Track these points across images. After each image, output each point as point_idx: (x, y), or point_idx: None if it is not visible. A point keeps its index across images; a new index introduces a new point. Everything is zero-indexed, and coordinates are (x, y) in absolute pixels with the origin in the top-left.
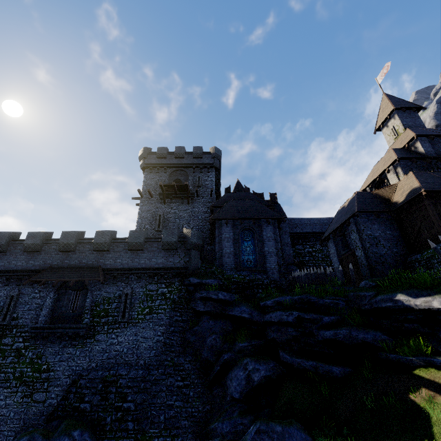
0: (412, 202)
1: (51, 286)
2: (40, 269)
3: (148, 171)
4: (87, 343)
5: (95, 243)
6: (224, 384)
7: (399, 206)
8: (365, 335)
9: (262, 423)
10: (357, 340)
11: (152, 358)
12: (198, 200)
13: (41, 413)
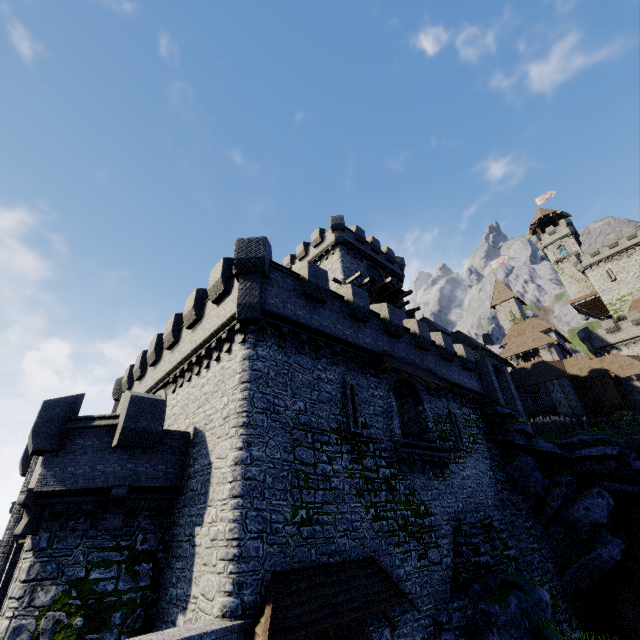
0: (595, 378)
1: (385, 383)
2: (375, 350)
3: (345, 250)
4: (445, 475)
5: (421, 336)
6: (567, 518)
7: (585, 379)
8: None
9: None
10: None
11: (494, 497)
12: None
13: (444, 580)
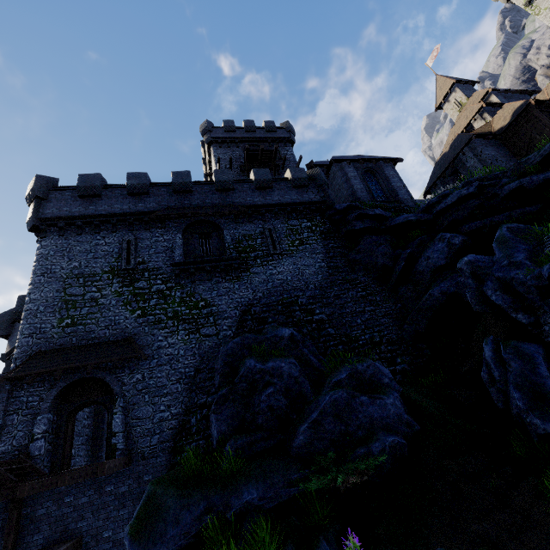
0: (519, 119)
1: (174, 229)
2: (156, 210)
3: (217, 146)
4: (243, 277)
5: (217, 181)
6: (414, 276)
7: (507, 126)
8: (545, 175)
9: (506, 225)
10: (539, 181)
11: (321, 282)
12: (284, 172)
13: (218, 345)
